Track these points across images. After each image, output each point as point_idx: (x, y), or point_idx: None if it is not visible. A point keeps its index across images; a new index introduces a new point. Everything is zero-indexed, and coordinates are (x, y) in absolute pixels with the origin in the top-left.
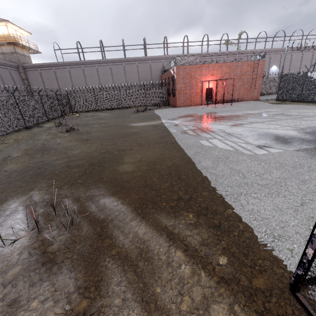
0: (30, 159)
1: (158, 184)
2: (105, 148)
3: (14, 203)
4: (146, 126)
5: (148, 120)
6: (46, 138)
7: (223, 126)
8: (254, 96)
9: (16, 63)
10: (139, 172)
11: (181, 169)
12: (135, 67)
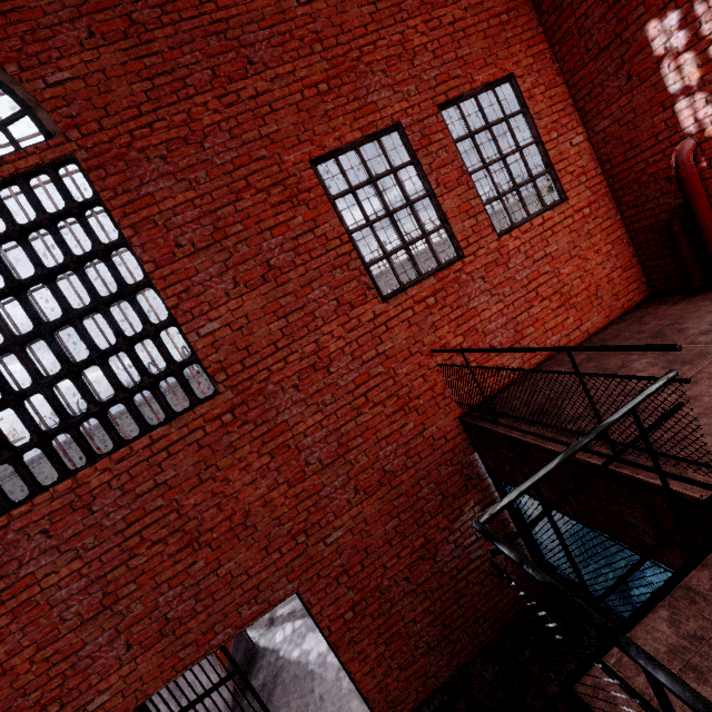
0: None
1: None
2: None
3: None
4: None
5: None
6: None
7: None
8: None
9: None
10: None
11: None
12: (183, 394)
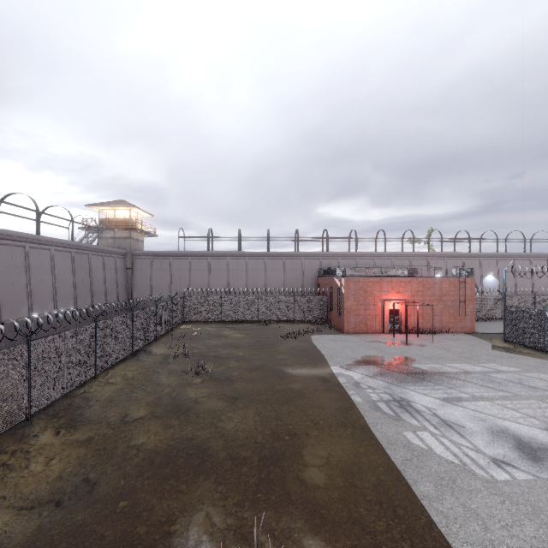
0: (165, 430)
1: (370, 521)
2: (267, 424)
3: (190, 524)
4: (312, 379)
5: (310, 362)
6: (169, 382)
7: (432, 399)
8: (466, 326)
9: (126, 249)
10: (336, 490)
11: (392, 492)
12: (280, 264)
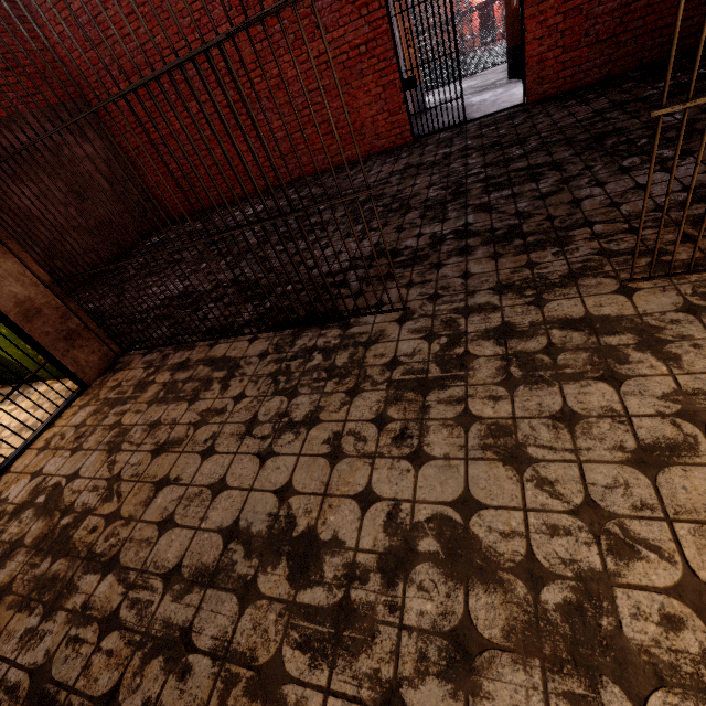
0: None
1: None
2: None
3: None
4: None
5: None
6: None
7: None
8: None
9: None
10: None
11: None
12: None
